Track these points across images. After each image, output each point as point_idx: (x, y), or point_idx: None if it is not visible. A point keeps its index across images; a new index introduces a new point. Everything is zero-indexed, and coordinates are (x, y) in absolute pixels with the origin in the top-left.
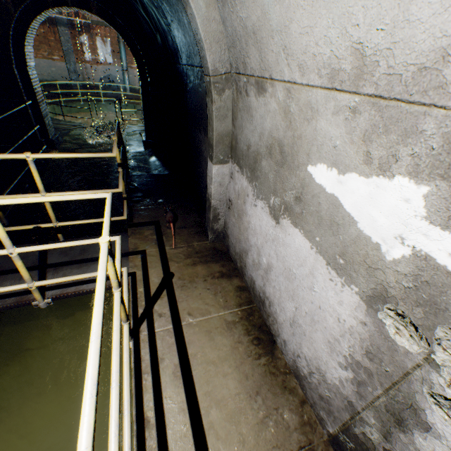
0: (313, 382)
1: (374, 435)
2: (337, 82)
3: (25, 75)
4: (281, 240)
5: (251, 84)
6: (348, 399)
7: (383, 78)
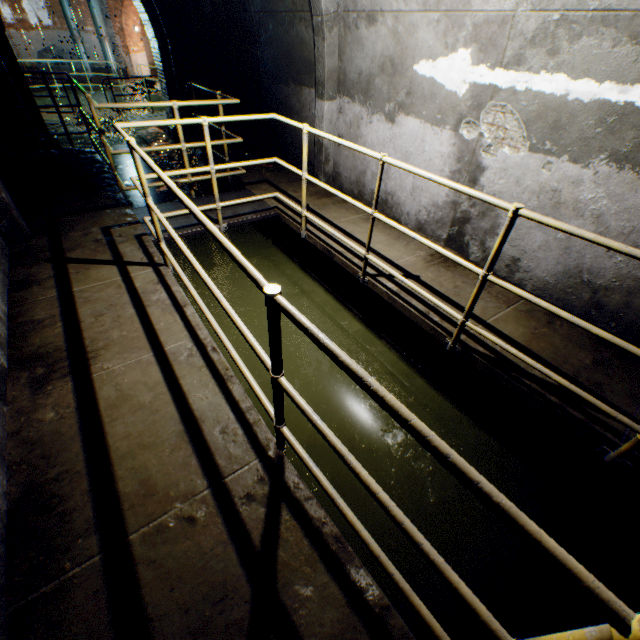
0: (431, 218)
1: (465, 206)
2: (428, 7)
3: (4, 44)
4: (398, 135)
5: (361, 19)
6: (451, 202)
7: (448, 2)
